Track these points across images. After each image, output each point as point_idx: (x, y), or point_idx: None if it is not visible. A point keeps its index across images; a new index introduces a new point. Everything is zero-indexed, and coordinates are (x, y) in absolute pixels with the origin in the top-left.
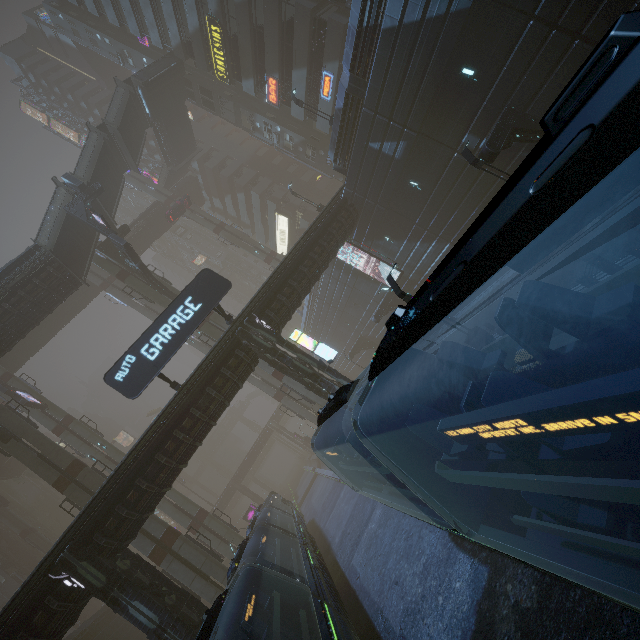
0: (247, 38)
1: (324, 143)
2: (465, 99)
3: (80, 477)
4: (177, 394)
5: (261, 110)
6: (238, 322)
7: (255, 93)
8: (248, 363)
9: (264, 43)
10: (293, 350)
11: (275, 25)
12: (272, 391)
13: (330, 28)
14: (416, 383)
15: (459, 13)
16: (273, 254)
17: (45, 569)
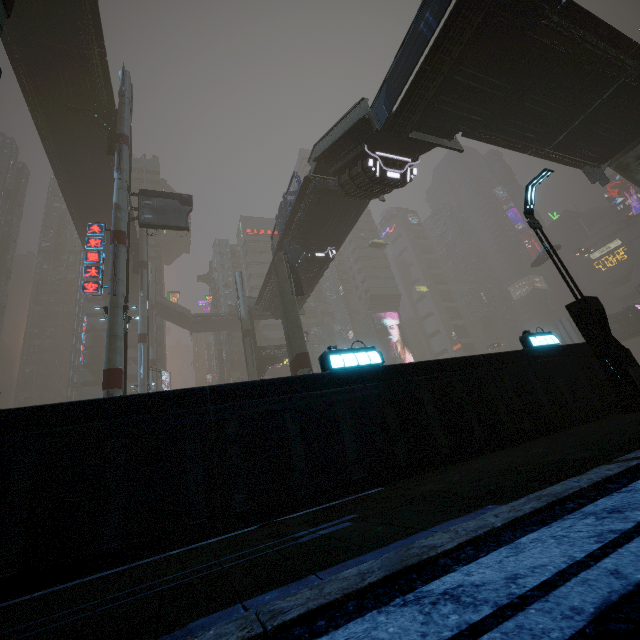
0: None
1: None
2: None
3: None
4: None
5: None
6: None
7: None
8: None
9: None
10: None
11: None
12: None
13: None
14: None
15: None
16: None
17: None
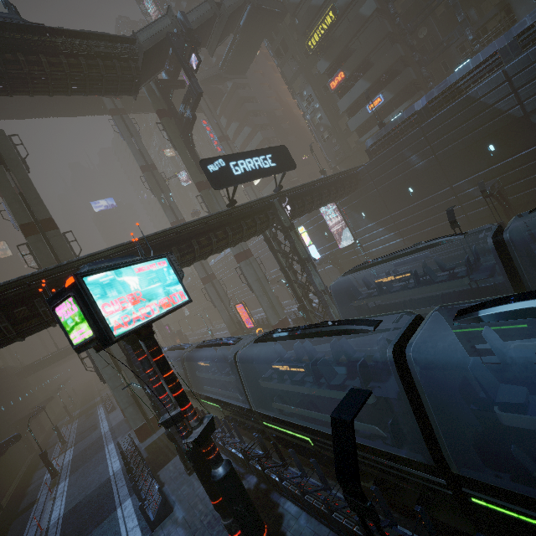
0: (348, 38)
1: (339, 136)
2: (478, 161)
3: (50, 234)
4: (227, 210)
5: (313, 86)
6: (276, 195)
7: (323, 73)
8: (267, 226)
9: (355, 49)
10: (297, 237)
11: (372, 45)
12: (203, 273)
13: (404, 74)
14: (521, 239)
15: (512, 116)
16: (251, 182)
17: (75, 265)
